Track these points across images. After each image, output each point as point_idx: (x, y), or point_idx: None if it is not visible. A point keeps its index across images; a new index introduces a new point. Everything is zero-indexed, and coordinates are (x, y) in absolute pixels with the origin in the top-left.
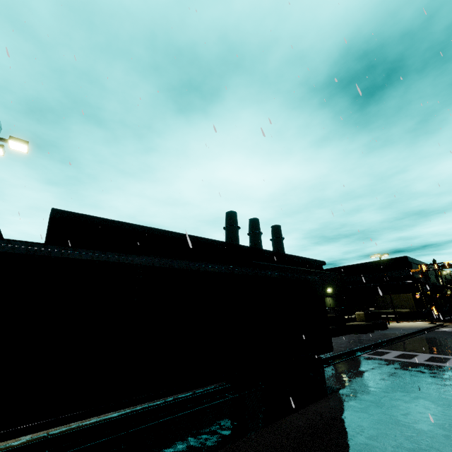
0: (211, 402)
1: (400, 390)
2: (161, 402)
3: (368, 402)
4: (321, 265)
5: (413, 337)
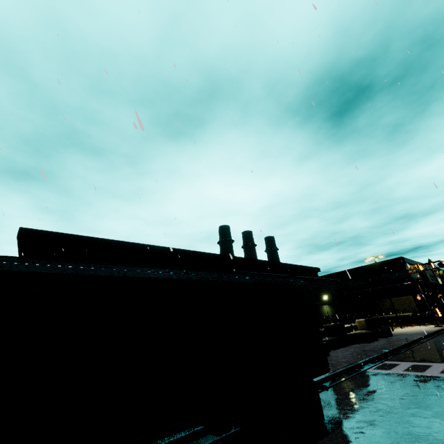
0: None
1: (418, 418)
2: None
3: (380, 441)
4: (316, 272)
5: (421, 343)
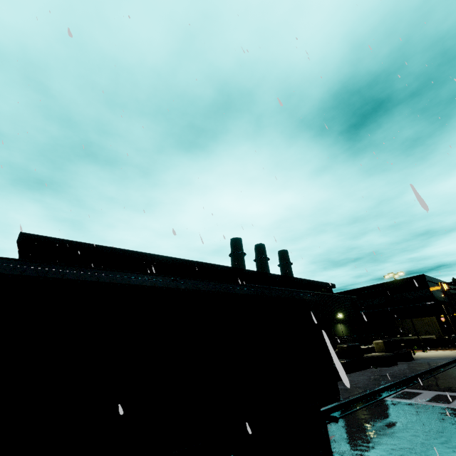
0: None
1: None
2: None
3: None
4: (331, 289)
5: (446, 370)
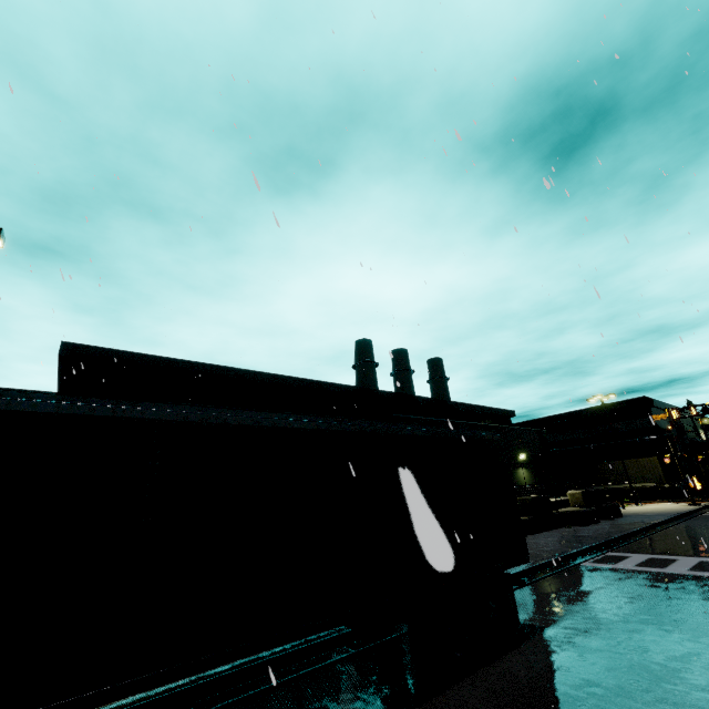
0: (315, 663)
1: (651, 626)
2: (223, 668)
3: (596, 653)
4: (508, 418)
5: (665, 528)
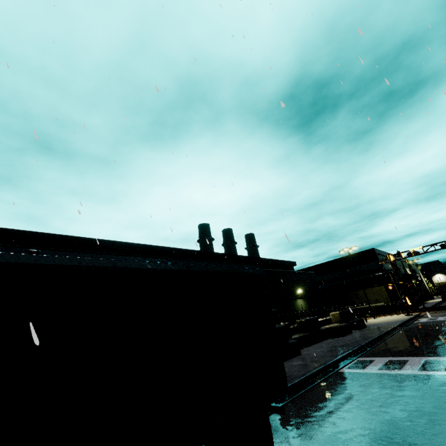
0: None
1: (402, 445)
2: None
3: None
4: (292, 266)
5: (394, 334)
